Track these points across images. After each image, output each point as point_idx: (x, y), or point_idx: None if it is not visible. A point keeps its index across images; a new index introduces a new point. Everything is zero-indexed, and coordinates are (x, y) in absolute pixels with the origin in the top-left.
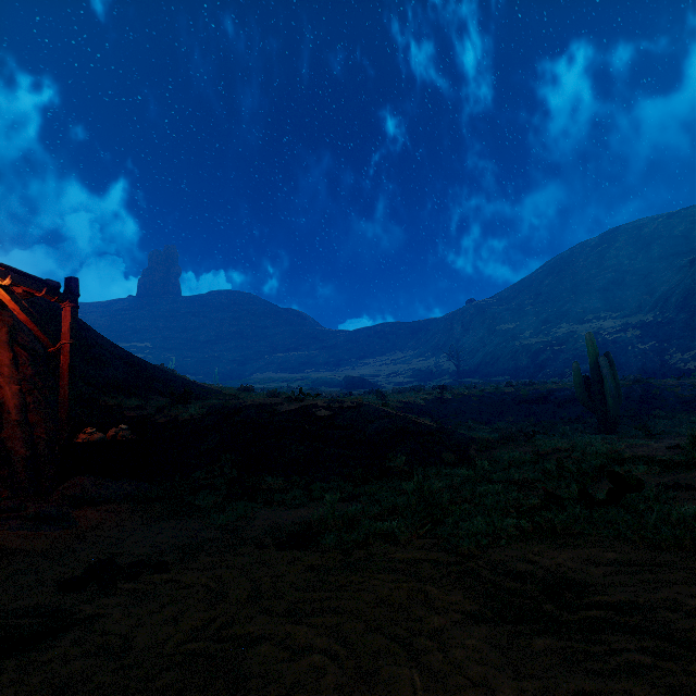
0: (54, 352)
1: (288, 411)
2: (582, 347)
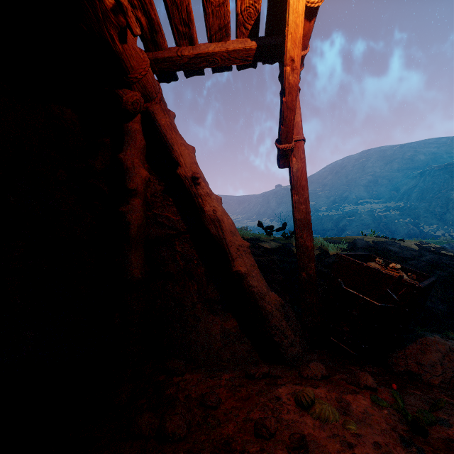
0: (284, 151)
1: (422, 250)
2: (366, 219)
